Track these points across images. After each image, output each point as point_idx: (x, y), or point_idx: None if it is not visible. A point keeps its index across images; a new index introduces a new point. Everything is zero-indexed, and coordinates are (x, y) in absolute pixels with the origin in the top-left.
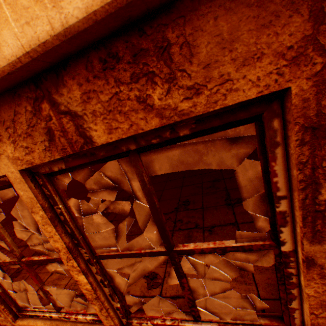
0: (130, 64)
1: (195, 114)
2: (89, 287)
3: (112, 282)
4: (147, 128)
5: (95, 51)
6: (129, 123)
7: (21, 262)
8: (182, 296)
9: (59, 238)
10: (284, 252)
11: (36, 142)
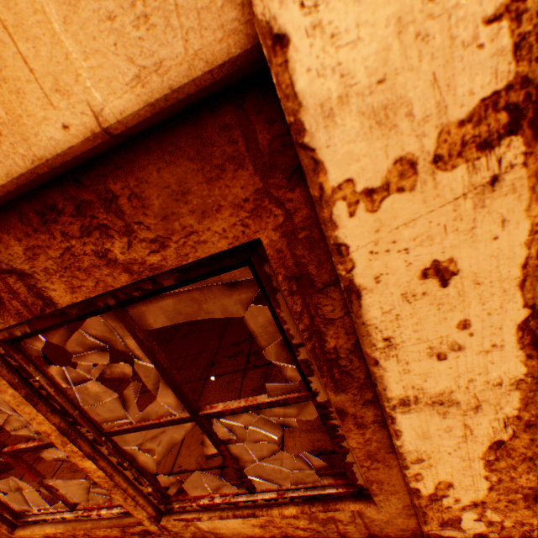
0: (75, 216)
1: (168, 268)
2: (102, 474)
3: (135, 462)
4: (118, 284)
5: (28, 202)
6: (94, 279)
7: (3, 453)
8: (251, 462)
9: (45, 419)
10: (321, 403)
11: None
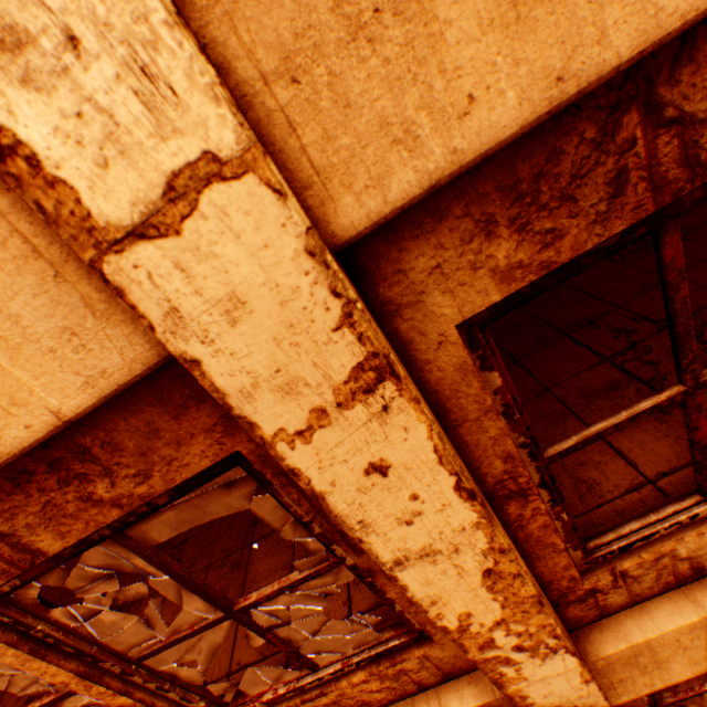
0: (50, 472)
1: (158, 493)
2: (141, 706)
3: (177, 680)
4: (111, 519)
5: None
6: (84, 521)
7: None
8: (319, 632)
9: (59, 669)
10: (351, 565)
11: None
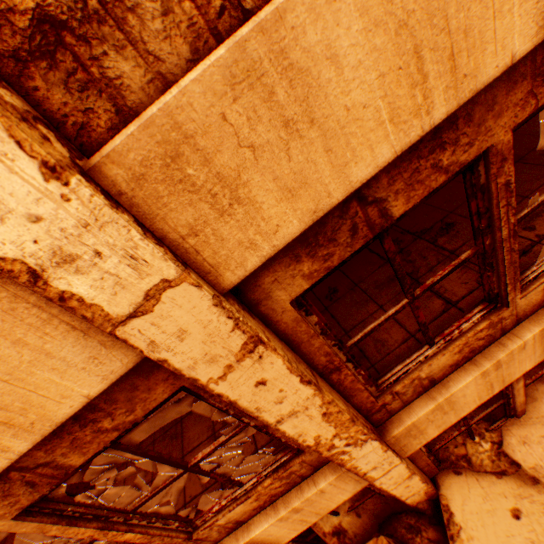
0: (75, 422)
1: (140, 417)
2: (140, 535)
3: (159, 515)
4: (113, 437)
5: None
6: (97, 443)
7: None
8: (239, 463)
9: (87, 529)
10: (254, 425)
11: (19, 494)
